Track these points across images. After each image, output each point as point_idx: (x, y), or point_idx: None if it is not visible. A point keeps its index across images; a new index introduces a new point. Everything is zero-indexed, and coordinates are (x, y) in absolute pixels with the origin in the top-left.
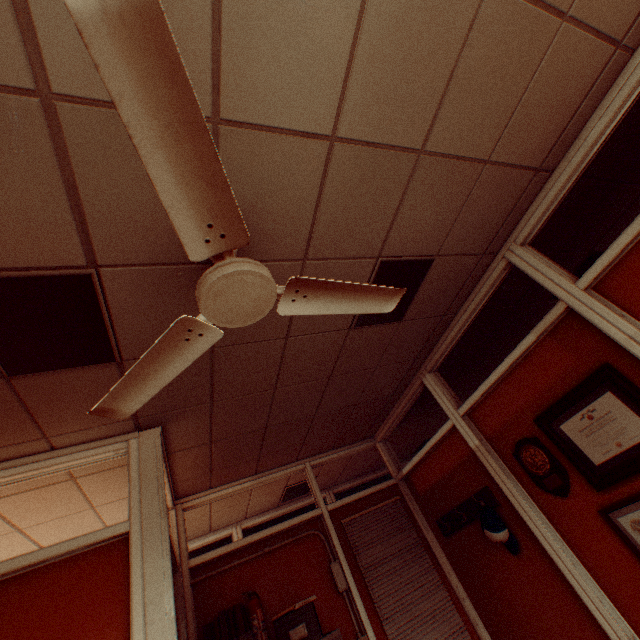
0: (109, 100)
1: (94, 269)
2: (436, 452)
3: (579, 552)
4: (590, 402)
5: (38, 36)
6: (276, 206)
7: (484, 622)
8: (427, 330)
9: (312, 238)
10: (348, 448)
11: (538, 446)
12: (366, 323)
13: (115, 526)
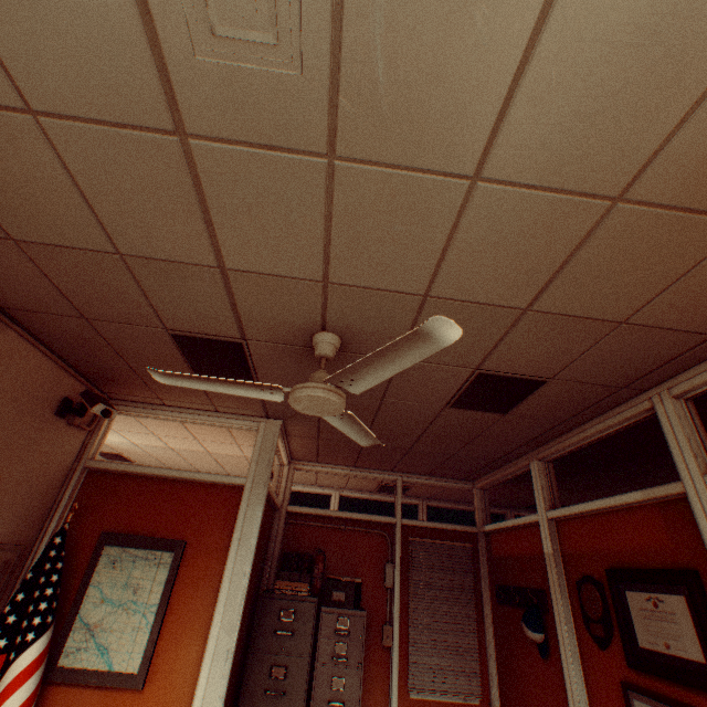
0: (257, 271)
1: (244, 340)
2: (517, 532)
3: (591, 697)
4: (662, 592)
5: (220, 246)
6: (373, 327)
7: (499, 683)
8: (541, 427)
9: None
10: (443, 481)
11: (599, 592)
12: (463, 407)
13: (238, 478)
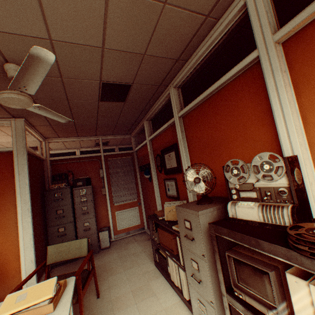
0: None
1: None
2: (143, 148)
3: (159, 186)
4: (171, 152)
5: None
6: None
7: (142, 193)
8: (142, 106)
9: (61, 71)
10: (119, 136)
11: (160, 158)
12: (106, 101)
13: (8, 148)
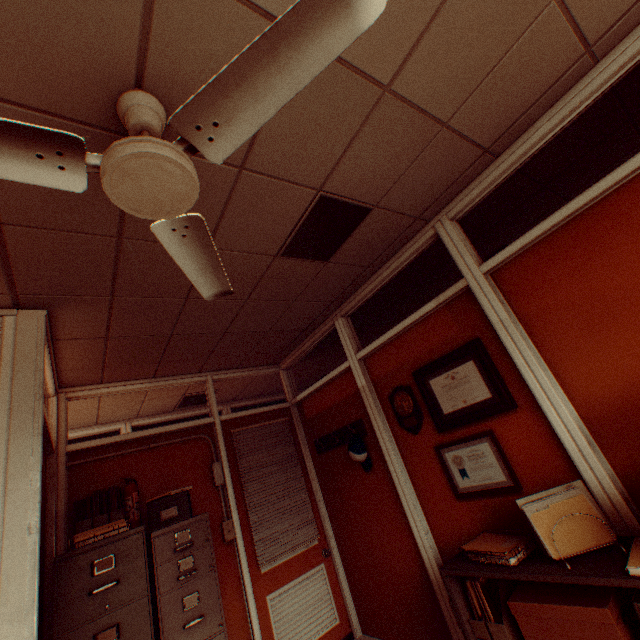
0: None
1: None
2: (330, 386)
3: (412, 474)
4: (457, 366)
5: None
6: None
7: (330, 517)
8: (350, 277)
9: (254, 146)
10: (253, 370)
11: (409, 394)
12: (294, 255)
13: None
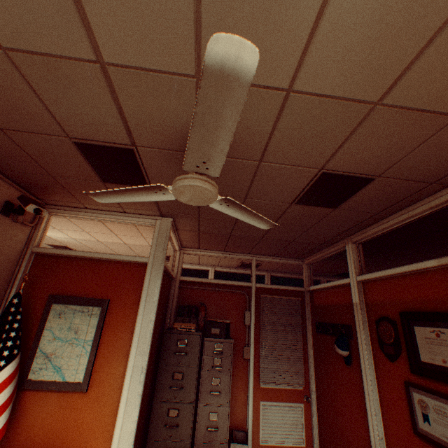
0: (133, 66)
1: (134, 147)
2: (333, 290)
3: (380, 389)
4: (444, 327)
5: (94, 32)
6: (240, 129)
7: (315, 378)
8: (359, 218)
9: (266, 150)
10: (283, 259)
11: (392, 327)
12: (305, 204)
13: (143, 258)
